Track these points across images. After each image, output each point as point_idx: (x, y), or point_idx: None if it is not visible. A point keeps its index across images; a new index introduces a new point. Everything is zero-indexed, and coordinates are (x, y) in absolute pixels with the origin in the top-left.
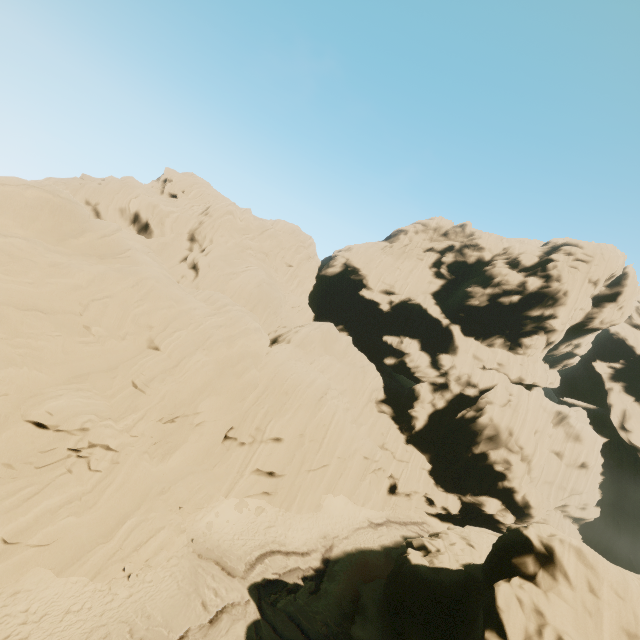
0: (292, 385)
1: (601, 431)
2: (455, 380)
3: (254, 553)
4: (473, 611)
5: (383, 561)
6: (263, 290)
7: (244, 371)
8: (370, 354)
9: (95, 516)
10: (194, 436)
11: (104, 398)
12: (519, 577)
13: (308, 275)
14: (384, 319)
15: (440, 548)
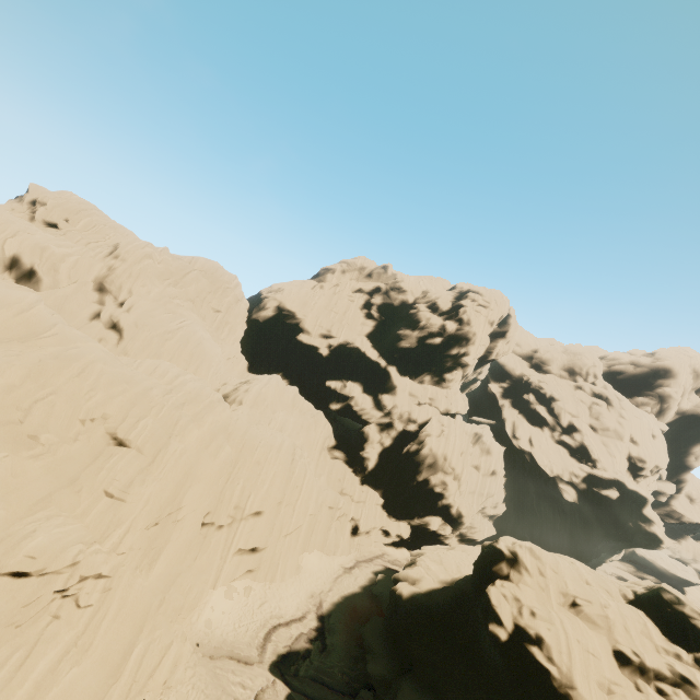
0: (263, 453)
1: (500, 441)
2: (398, 418)
3: (260, 635)
4: (465, 615)
5: (368, 600)
6: (204, 348)
7: (218, 450)
8: (314, 400)
9: (95, 658)
10: (176, 533)
11: (75, 519)
12: (499, 579)
13: (239, 320)
14: (324, 363)
15: (423, 574)
